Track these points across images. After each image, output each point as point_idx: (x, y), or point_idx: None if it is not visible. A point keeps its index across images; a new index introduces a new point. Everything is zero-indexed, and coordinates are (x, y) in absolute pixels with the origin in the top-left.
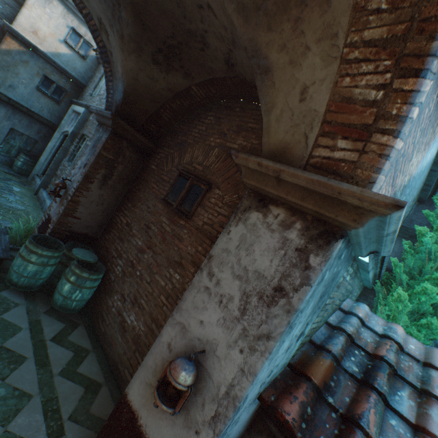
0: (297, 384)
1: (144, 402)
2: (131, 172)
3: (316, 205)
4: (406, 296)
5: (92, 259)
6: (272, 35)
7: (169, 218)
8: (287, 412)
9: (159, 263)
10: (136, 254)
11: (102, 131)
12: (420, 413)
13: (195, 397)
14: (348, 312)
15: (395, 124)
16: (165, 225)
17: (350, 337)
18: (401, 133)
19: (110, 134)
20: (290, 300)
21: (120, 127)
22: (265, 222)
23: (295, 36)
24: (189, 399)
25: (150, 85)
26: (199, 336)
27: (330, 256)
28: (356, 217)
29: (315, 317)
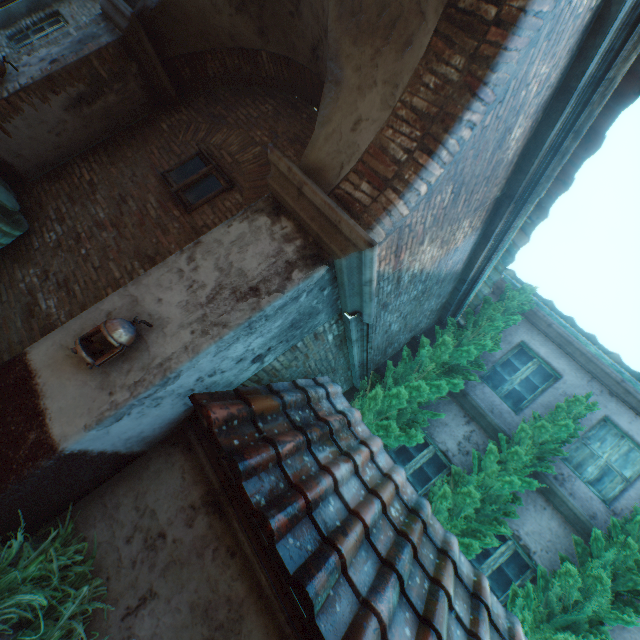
0: (235, 403)
1: (51, 363)
2: (126, 115)
3: (320, 229)
4: (381, 395)
5: (11, 204)
6: (354, 51)
7: (160, 201)
8: (214, 411)
9: (122, 250)
10: (90, 227)
11: (106, 28)
12: (333, 462)
13: (122, 365)
14: (320, 384)
15: (404, 188)
16: (151, 207)
17: (308, 399)
18: (406, 199)
19: (117, 40)
20: (260, 300)
21: (138, 41)
22: (271, 229)
23: (371, 66)
24: (114, 365)
25: (208, 12)
26: (152, 312)
27: (311, 276)
28: (344, 248)
29: (281, 352)
